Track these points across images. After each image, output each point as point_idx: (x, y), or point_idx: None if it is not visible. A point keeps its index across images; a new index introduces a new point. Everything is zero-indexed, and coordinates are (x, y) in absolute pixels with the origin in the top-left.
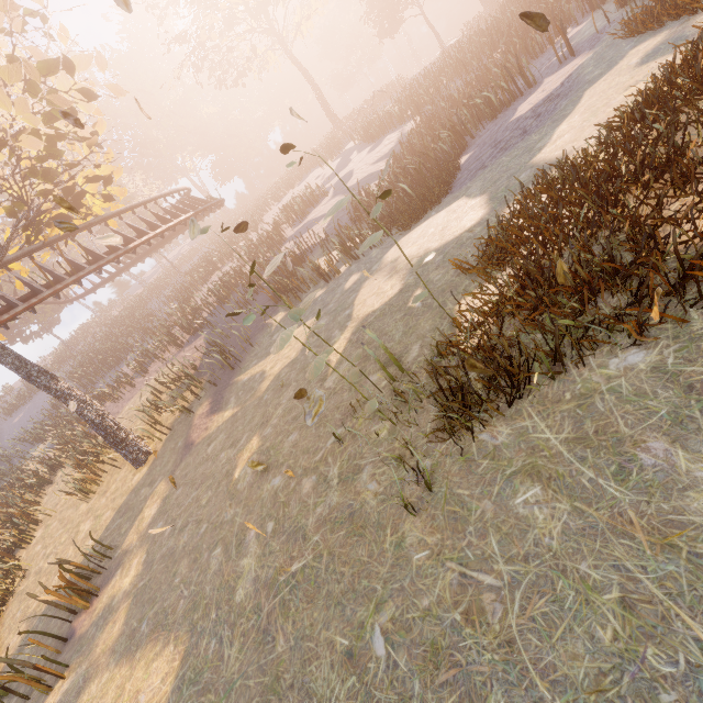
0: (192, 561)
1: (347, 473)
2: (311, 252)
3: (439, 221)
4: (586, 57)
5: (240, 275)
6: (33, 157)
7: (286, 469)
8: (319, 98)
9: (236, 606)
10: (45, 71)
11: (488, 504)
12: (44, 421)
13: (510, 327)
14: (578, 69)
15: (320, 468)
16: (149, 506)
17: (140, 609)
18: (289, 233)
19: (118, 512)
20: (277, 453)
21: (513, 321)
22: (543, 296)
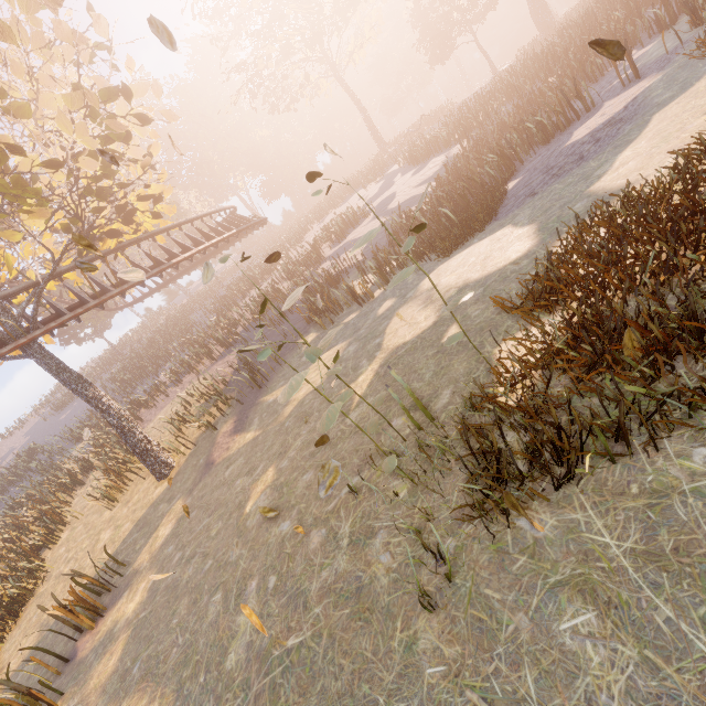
0: (192, 602)
1: (359, 535)
2: (347, 273)
3: (482, 249)
4: (653, 79)
5: (275, 292)
6: (90, 177)
7: (296, 514)
8: (366, 122)
9: (225, 675)
10: (106, 98)
11: (523, 620)
12: (86, 420)
13: (559, 384)
14: (644, 92)
15: (331, 521)
16: (165, 525)
17: (136, 645)
18: (328, 253)
19: (136, 525)
20: (290, 491)
21: (563, 377)
22: (602, 352)
